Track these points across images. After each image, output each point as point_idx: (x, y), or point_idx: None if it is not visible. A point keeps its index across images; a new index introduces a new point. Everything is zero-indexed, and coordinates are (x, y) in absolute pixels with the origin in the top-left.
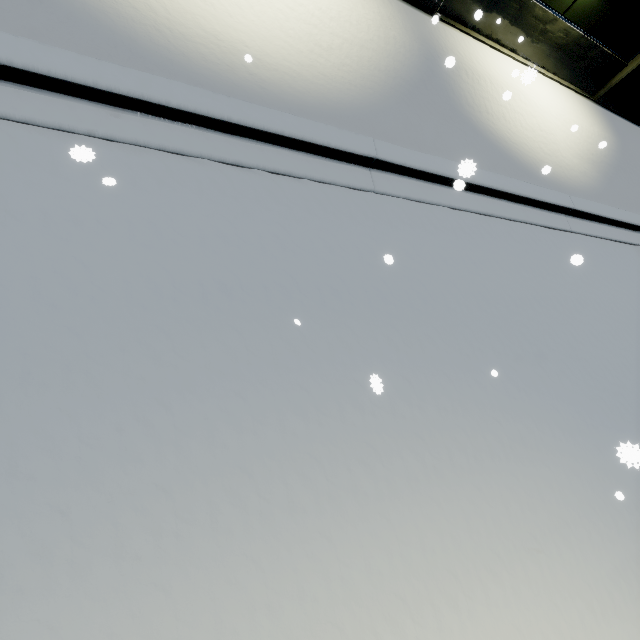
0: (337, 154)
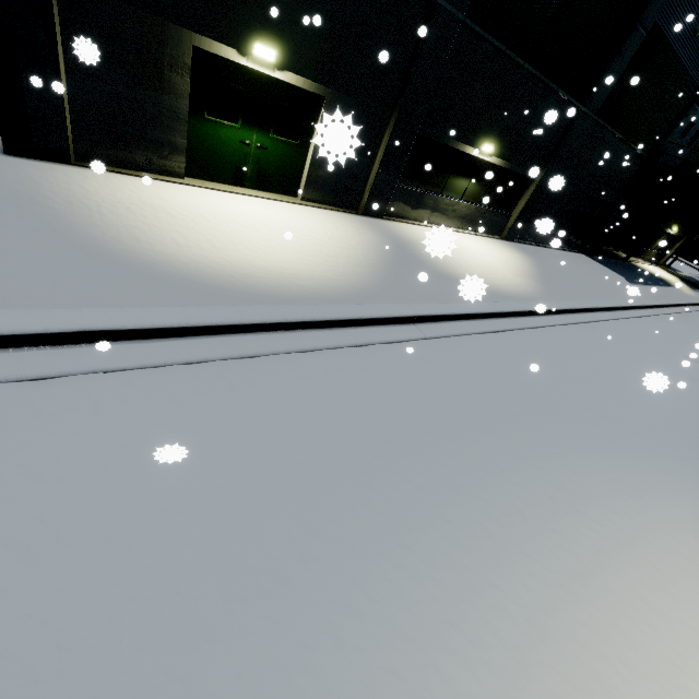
0: (392, 320)
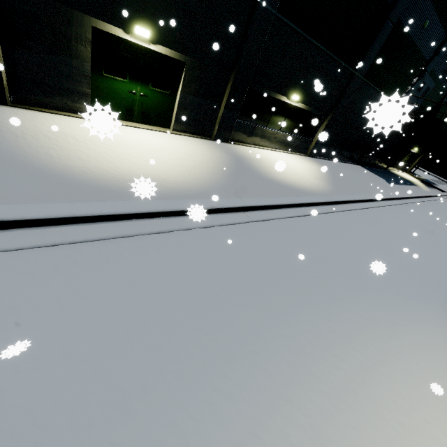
0: (228, 210)
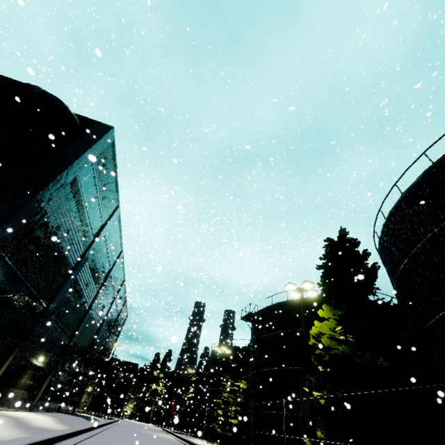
0: (76, 433)
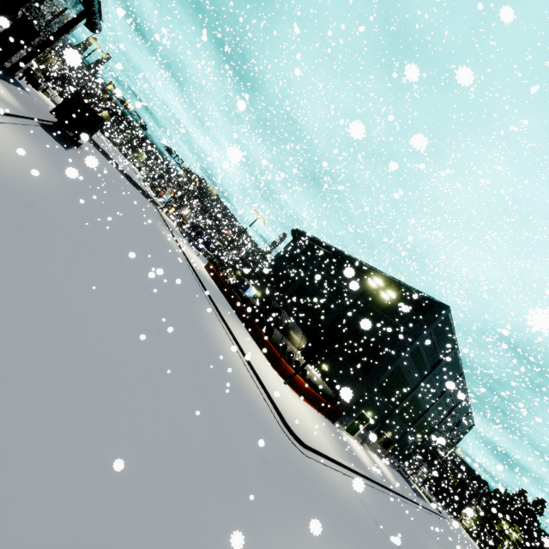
0: (397, 493)
